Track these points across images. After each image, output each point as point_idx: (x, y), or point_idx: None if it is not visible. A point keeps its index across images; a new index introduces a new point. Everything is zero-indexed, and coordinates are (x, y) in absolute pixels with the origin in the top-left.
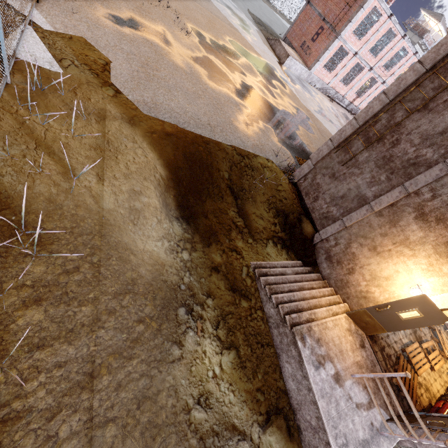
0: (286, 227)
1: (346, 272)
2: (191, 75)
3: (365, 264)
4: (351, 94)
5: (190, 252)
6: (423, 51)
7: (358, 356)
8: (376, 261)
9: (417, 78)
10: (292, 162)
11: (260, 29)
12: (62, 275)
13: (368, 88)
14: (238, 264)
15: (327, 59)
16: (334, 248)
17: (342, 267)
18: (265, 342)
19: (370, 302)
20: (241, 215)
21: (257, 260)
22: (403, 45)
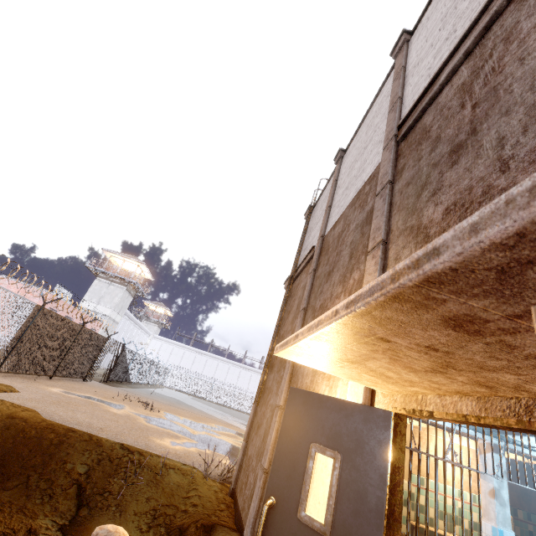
0: None
1: None
2: (123, 416)
3: None
4: None
5: None
6: None
7: None
8: None
9: (282, 311)
10: None
11: None
12: None
13: None
14: None
15: None
16: None
17: None
18: None
19: None
20: (69, 529)
21: None
22: None
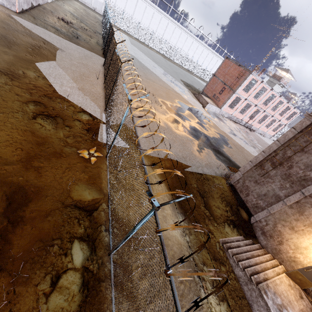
0: (233, 213)
1: (277, 243)
2: (168, 129)
3: (289, 238)
4: (246, 118)
5: (188, 236)
6: (281, 87)
7: (301, 305)
8: (295, 236)
9: (294, 135)
10: (227, 170)
11: (188, 89)
12: (150, 259)
13: (256, 114)
14: (213, 241)
15: (229, 103)
16: (266, 227)
17: (274, 240)
18: (241, 296)
19: (298, 264)
20: (207, 208)
21: (222, 237)
22: (272, 93)
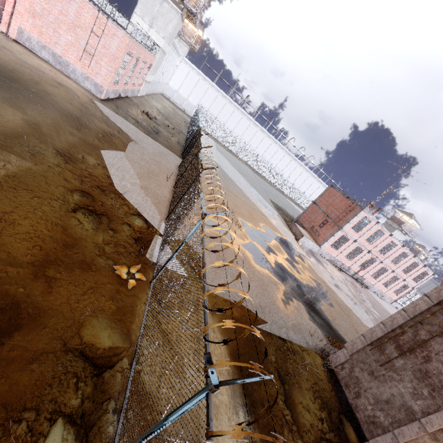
0: (332, 426)
1: None
2: (244, 261)
3: None
4: (355, 267)
5: None
6: (404, 234)
7: None
8: None
9: (428, 307)
10: (325, 342)
11: (279, 213)
12: None
13: (369, 264)
14: None
15: (333, 241)
16: None
17: None
18: None
19: None
20: (288, 405)
21: None
22: (391, 240)
